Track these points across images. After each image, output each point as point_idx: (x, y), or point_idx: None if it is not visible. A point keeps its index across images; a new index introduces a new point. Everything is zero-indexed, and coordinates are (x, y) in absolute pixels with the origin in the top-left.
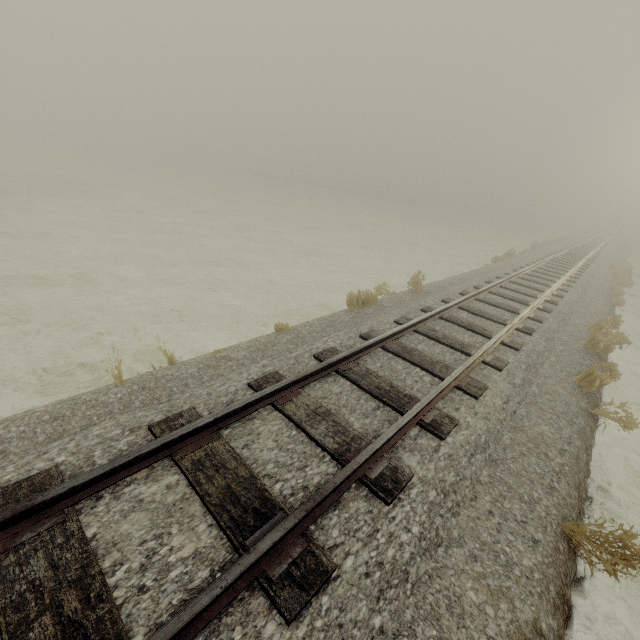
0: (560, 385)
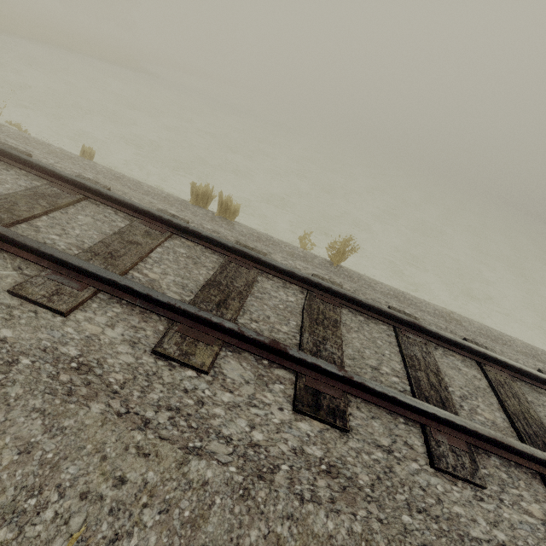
0: (1, 449)
